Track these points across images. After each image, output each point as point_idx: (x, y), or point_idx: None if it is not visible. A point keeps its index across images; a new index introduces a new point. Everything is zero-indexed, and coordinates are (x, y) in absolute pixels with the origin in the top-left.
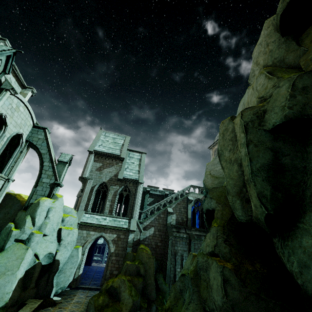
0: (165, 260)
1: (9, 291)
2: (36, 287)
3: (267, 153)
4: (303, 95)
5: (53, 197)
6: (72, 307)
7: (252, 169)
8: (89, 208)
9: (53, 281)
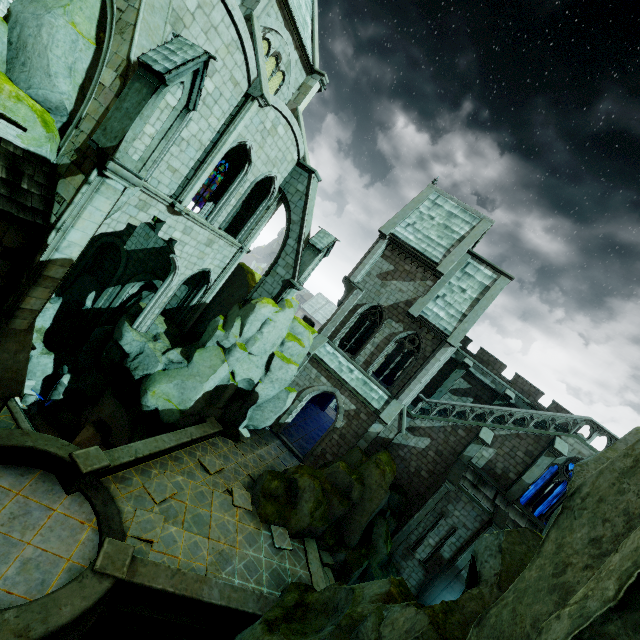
0: (417, 507)
1: (192, 398)
2: (223, 409)
3: None
4: None
5: (281, 303)
6: (251, 459)
7: None
8: (338, 339)
9: (248, 412)
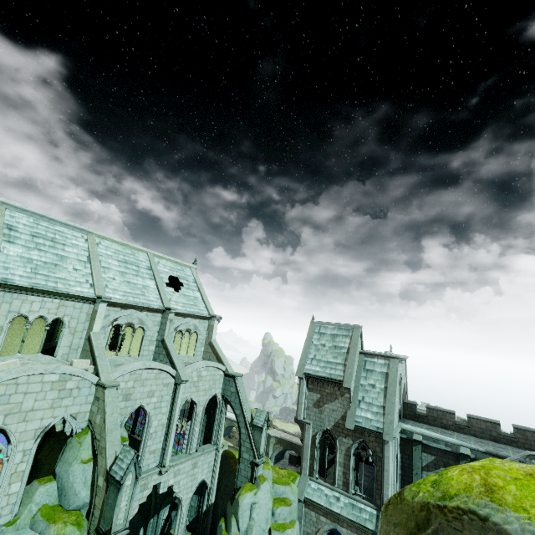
0: None
1: None
2: None
3: None
4: None
5: (256, 482)
6: None
7: None
8: (315, 472)
9: None
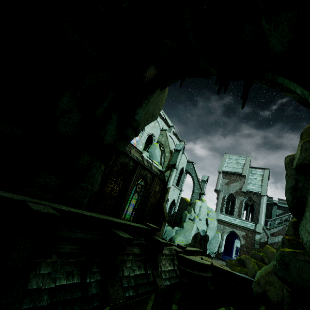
0: None
1: (190, 238)
2: (199, 244)
3: (292, 181)
4: (305, 153)
5: (201, 200)
6: (218, 262)
7: (285, 188)
8: (223, 211)
9: (207, 246)
